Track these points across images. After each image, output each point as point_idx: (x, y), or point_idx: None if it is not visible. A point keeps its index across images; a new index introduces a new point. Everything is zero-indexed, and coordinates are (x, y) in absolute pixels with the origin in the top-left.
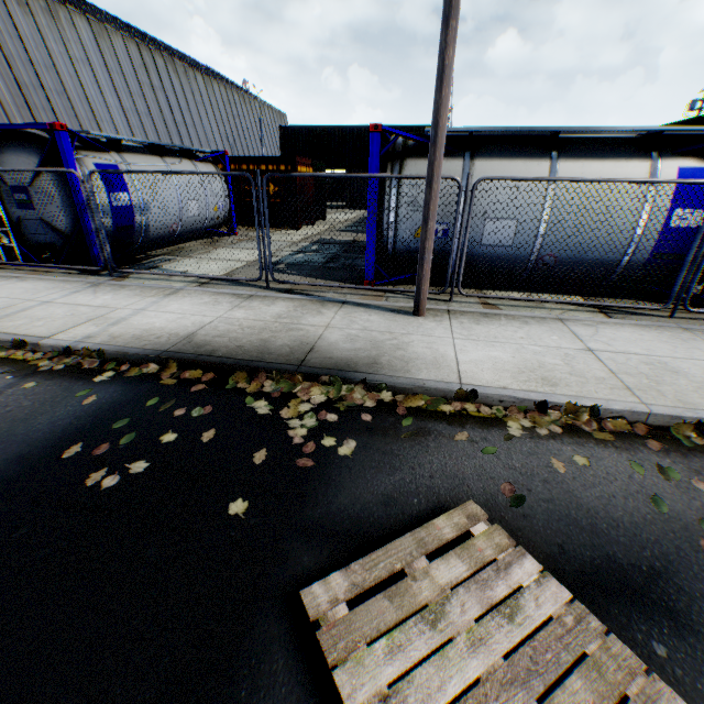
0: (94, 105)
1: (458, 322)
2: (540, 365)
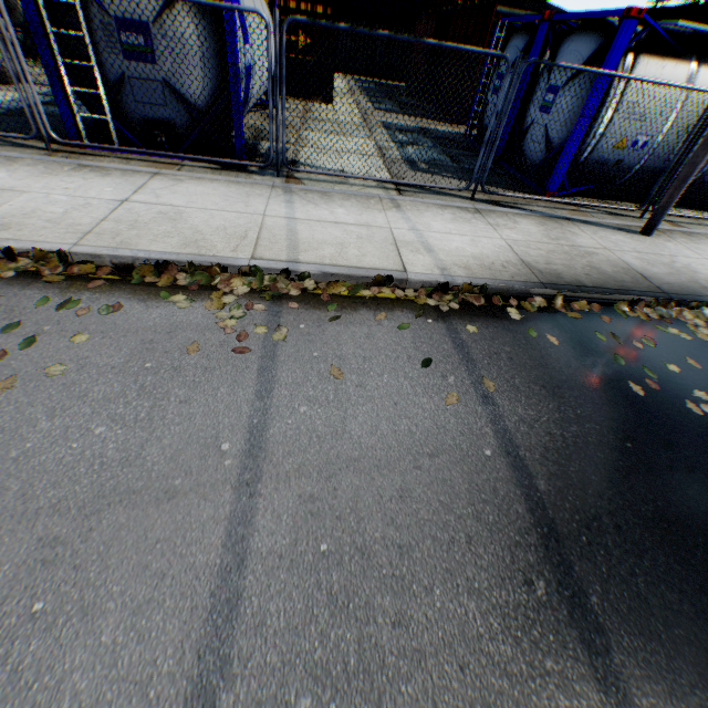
0: None
1: (682, 242)
2: None
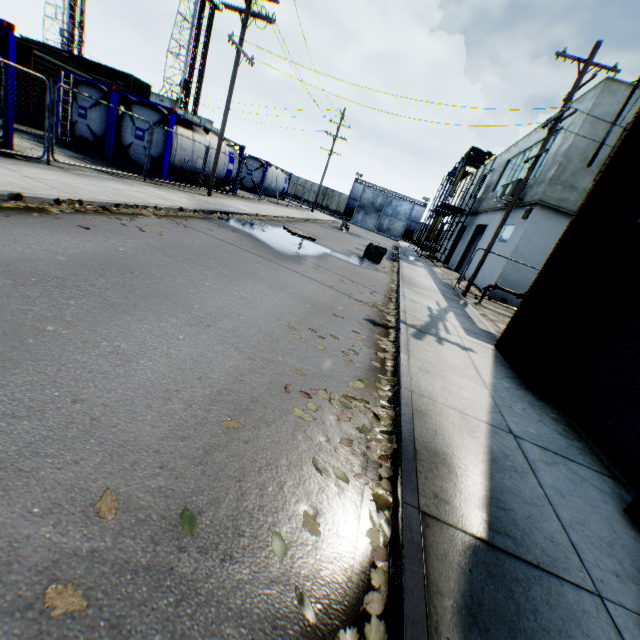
0: None
1: (220, 199)
2: (251, 209)
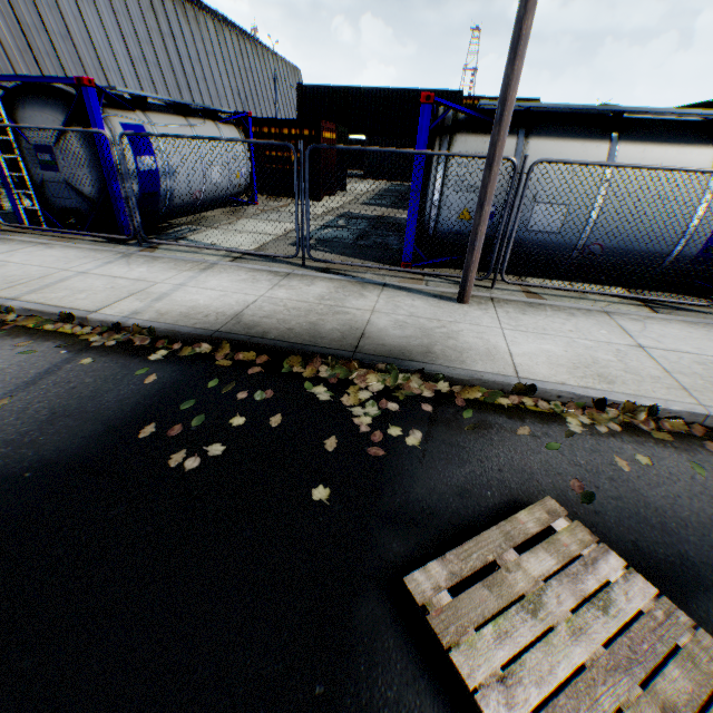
0: (99, 52)
1: (503, 312)
2: (594, 361)
